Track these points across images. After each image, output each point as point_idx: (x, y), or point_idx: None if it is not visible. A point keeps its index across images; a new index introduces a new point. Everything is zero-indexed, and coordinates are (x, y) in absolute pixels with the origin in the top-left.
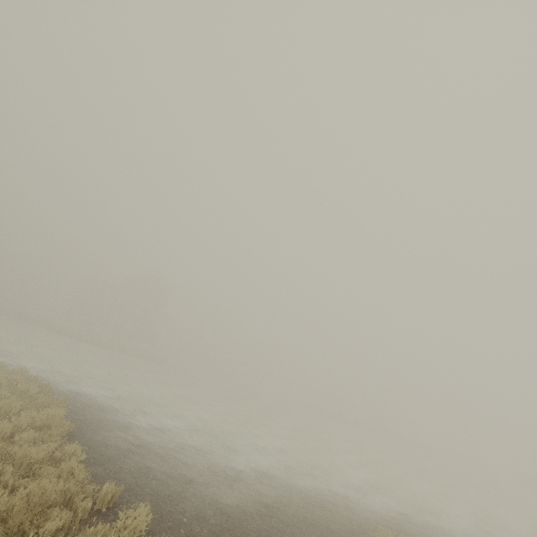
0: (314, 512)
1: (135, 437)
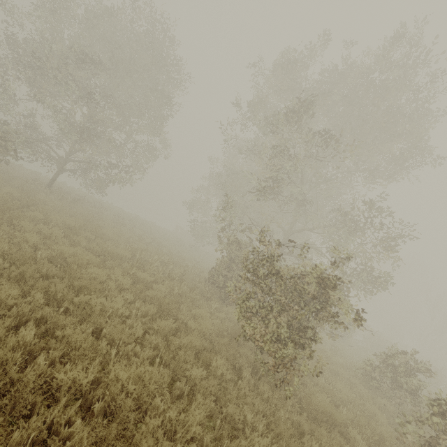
0: None
1: None
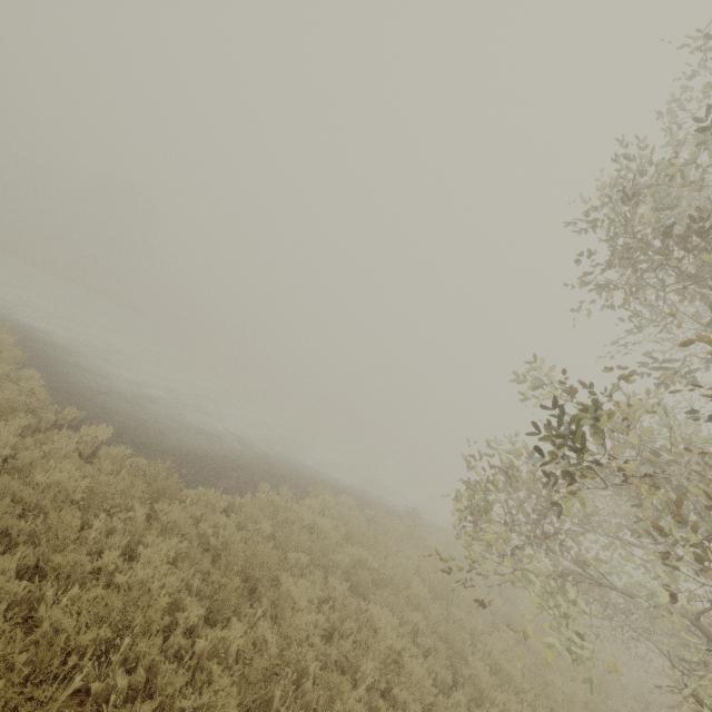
0: (272, 468)
1: (99, 381)
